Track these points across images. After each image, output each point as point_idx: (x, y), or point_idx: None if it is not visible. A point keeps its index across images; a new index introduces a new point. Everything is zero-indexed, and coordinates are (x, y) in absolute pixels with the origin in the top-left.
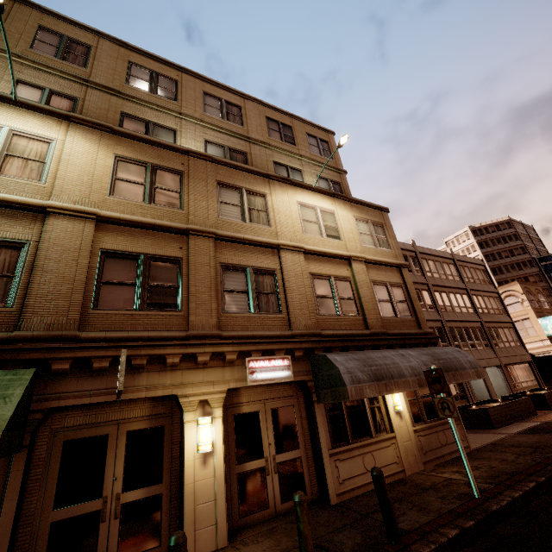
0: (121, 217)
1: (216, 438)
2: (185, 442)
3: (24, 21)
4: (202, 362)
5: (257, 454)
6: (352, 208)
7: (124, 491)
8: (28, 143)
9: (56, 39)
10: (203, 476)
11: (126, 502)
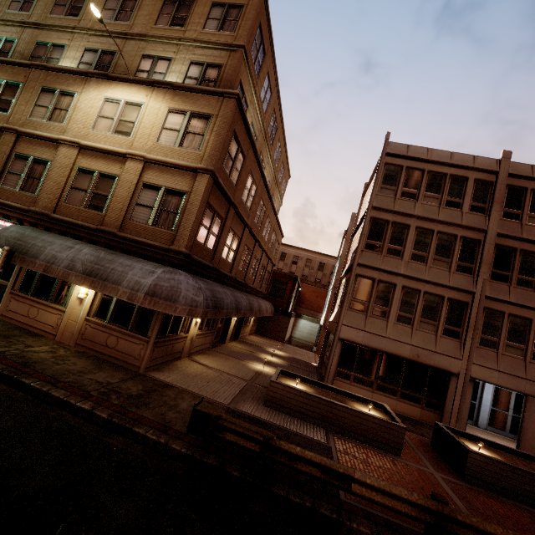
0: None
1: None
2: None
3: None
4: None
5: None
6: (174, 98)
7: None
8: None
9: None
10: None
11: None
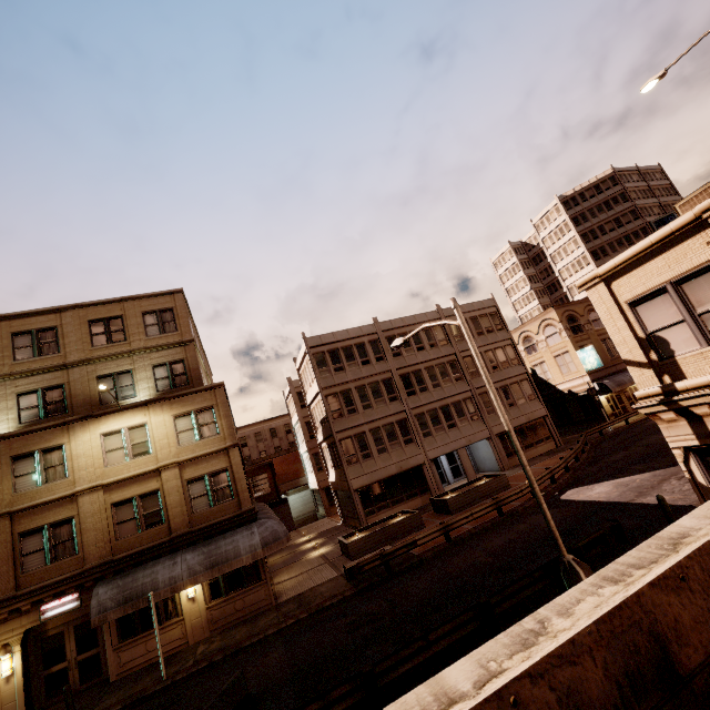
0: None
1: (16, 665)
2: None
3: None
4: (3, 619)
5: (61, 660)
6: (172, 406)
7: None
8: None
9: None
10: (8, 689)
11: None
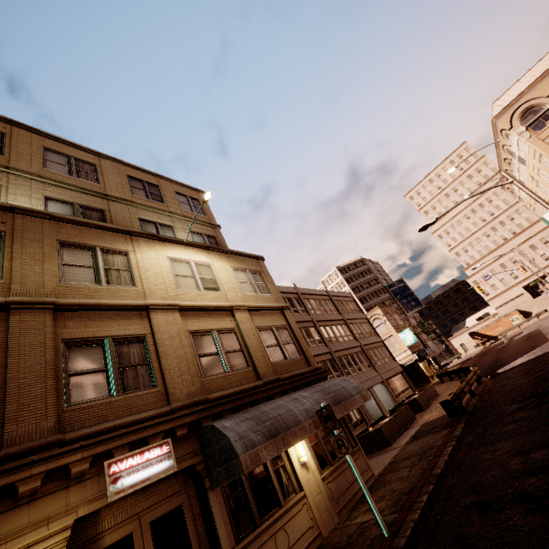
0: None
1: None
2: None
3: None
4: (27, 493)
5: None
6: (228, 259)
7: None
8: None
9: None
10: None
11: None
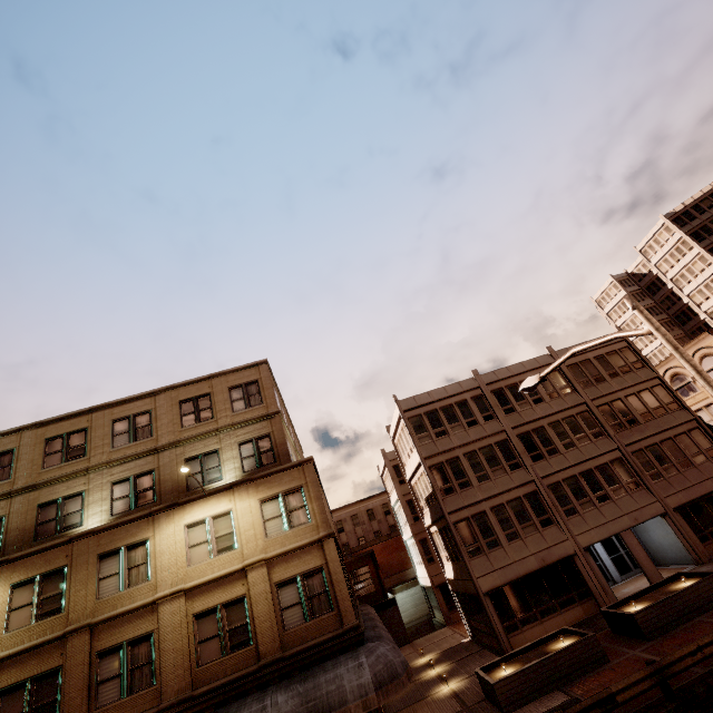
0: (11, 653)
1: None
2: None
3: None
4: None
5: None
6: (258, 488)
7: None
8: None
9: None
10: None
11: None
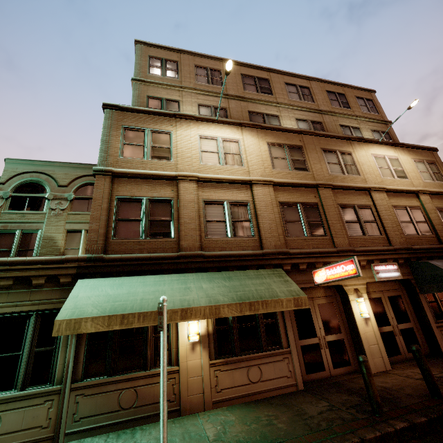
0: (284, 181)
1: (368, 310)
2: (353, 311)
3: (188, 65)
4: None
5: (386, 323)
6: (409, 152)
7: (326, 335)
8: (229, 144)
9: (204, 71)
10: (368, 331)
11: (328, 341)
